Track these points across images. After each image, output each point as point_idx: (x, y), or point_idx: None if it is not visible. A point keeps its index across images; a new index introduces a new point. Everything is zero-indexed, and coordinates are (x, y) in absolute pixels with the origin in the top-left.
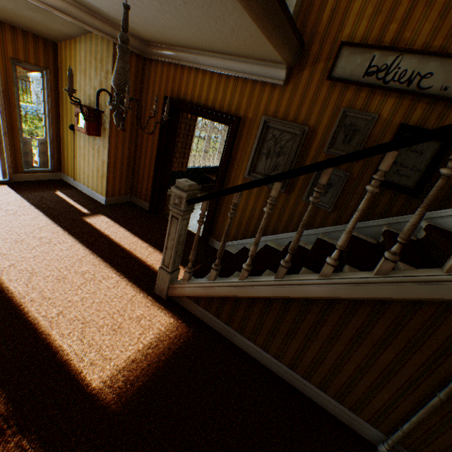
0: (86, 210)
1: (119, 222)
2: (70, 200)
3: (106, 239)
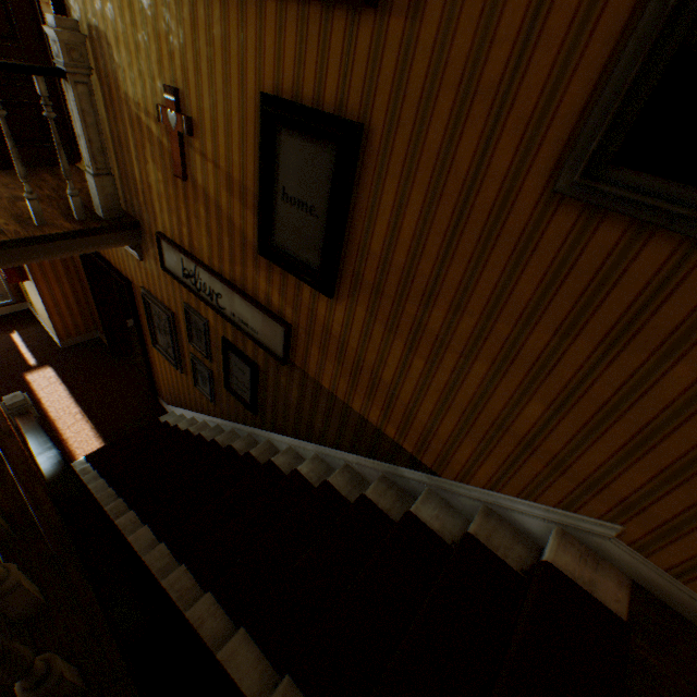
0: (34, 361)
1: (65, 376)
2: (24, 345)
3: (35, 405)
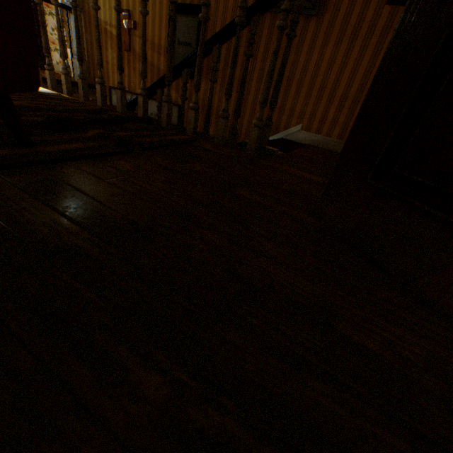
0: None
1: None
2: None
3: None
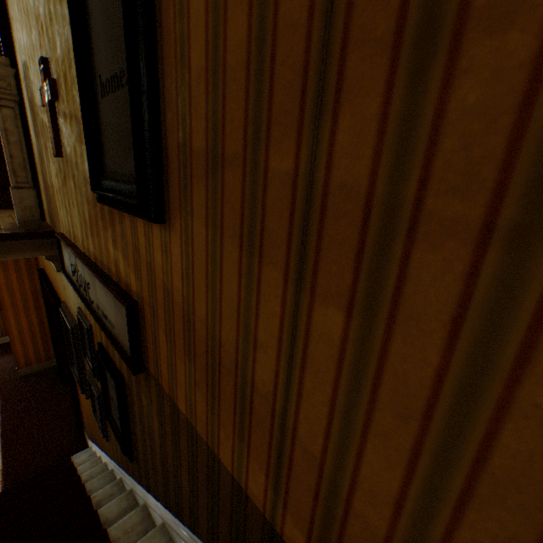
0: None
1: (6, 405)
2: None
3: None
